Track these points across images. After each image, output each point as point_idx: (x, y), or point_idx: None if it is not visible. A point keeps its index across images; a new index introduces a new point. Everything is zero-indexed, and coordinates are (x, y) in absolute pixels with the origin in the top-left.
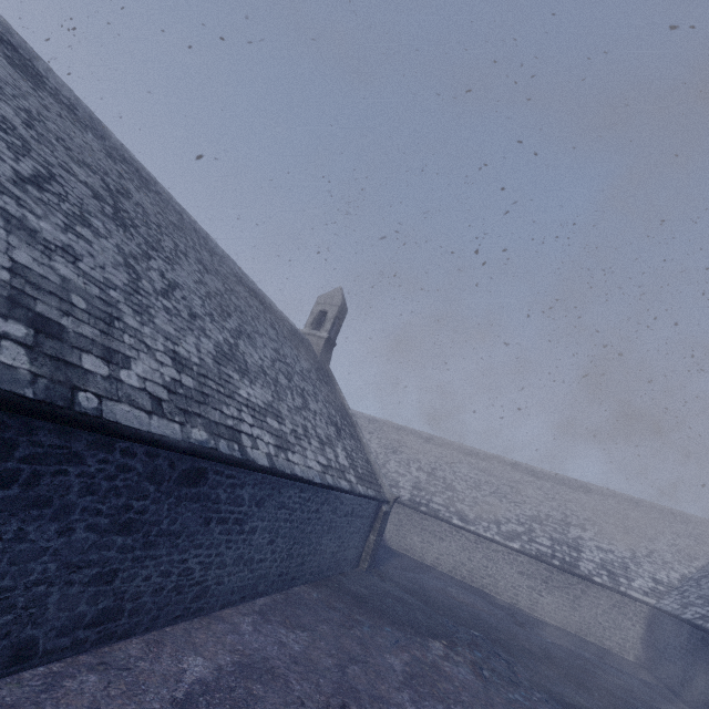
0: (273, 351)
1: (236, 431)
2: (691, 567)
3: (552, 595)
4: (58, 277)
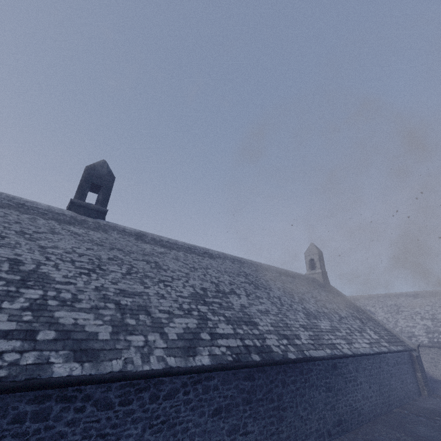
0: (312, 298)
1: (333, 344)
2: None
3: None
4: (274, 320)
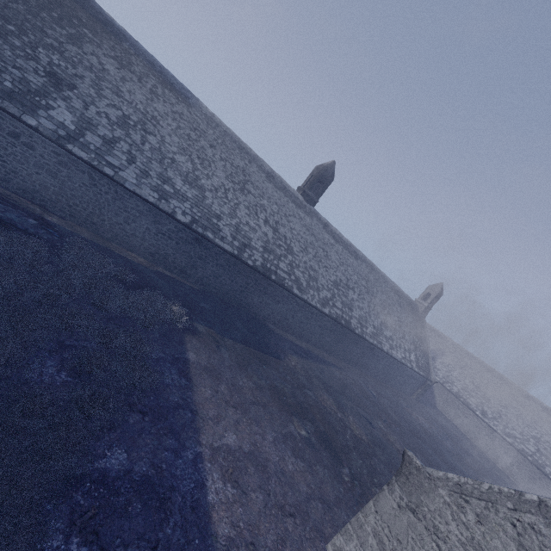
0: (397, 317)
1: (381, 342)
2: None
3: (519, 470)
4: (361, 314)
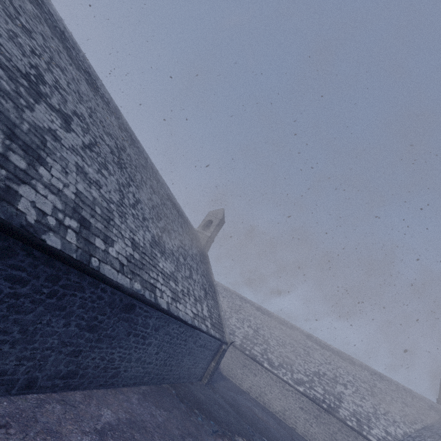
0: (179, 241)
1: (154, 286)
2: (411, 428)
3: (319, 427)
4: (92, 197)
